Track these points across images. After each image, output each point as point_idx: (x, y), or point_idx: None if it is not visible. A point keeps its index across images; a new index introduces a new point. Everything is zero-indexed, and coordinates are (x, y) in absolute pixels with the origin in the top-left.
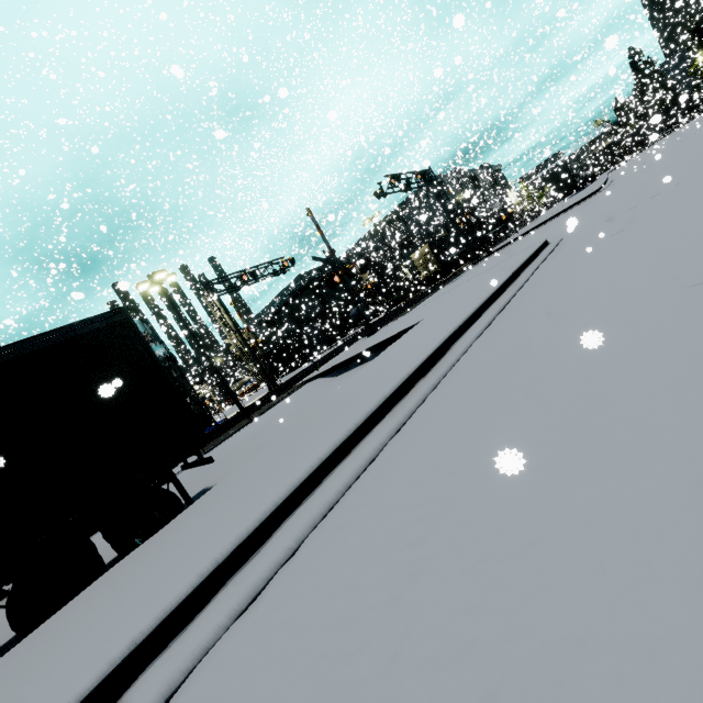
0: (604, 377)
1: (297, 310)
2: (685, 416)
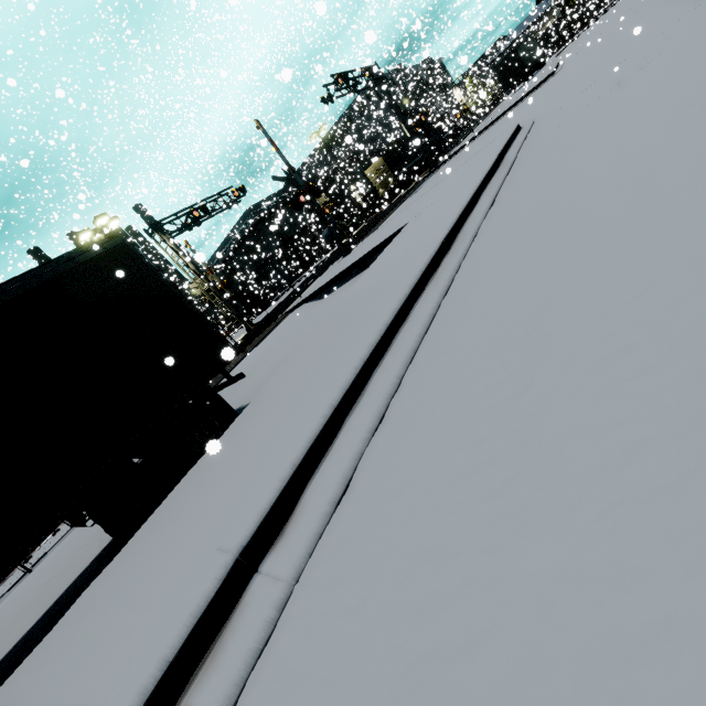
0: (654, 186)
1: (252, 249)
2: None
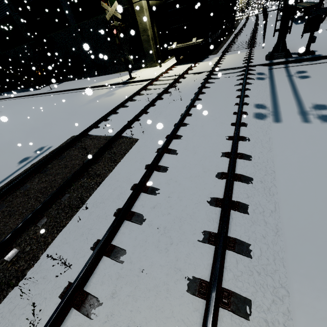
0: None
1: None
2: None
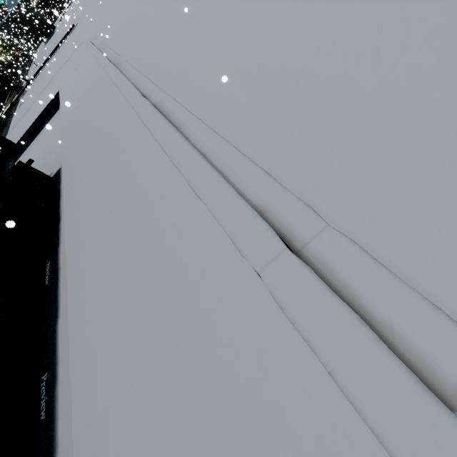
0: (175, 15)
1: None
2: (192, 5)
